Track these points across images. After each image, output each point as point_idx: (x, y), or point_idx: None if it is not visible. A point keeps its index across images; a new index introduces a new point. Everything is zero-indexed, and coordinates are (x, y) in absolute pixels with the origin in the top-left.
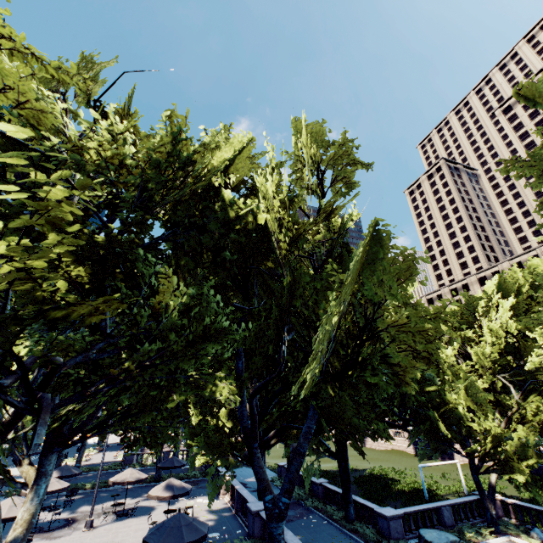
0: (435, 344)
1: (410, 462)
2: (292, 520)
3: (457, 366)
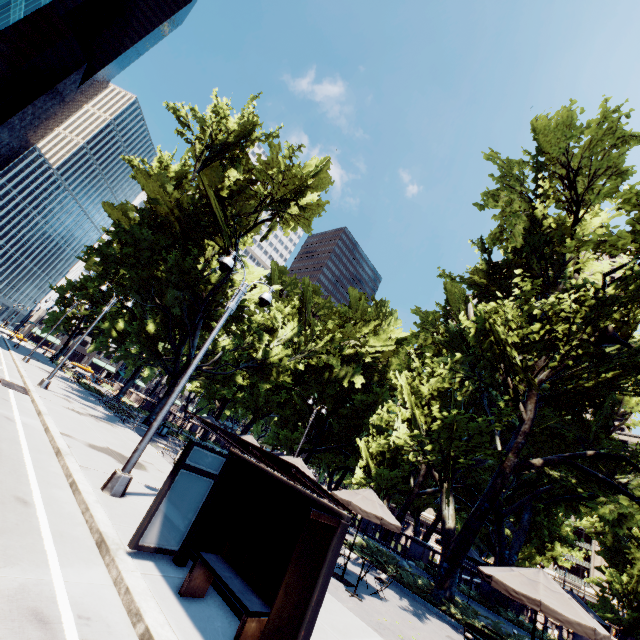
0: None
1: None
2: None
3: None
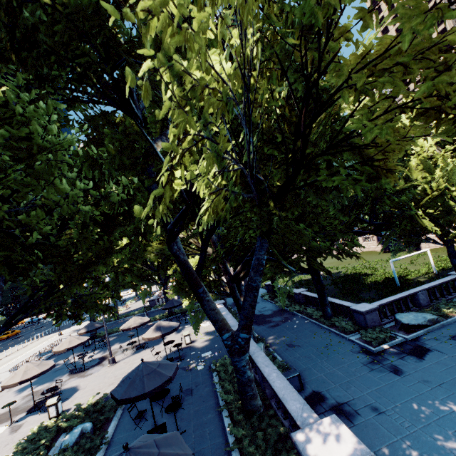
0: (452, 58)
1: (379, 258)
2: (278, 325)
3: (437, 155)
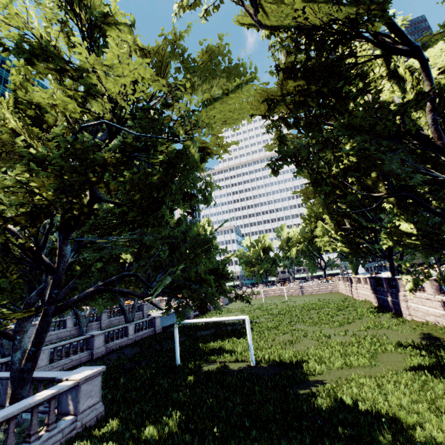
0: None
1: (341, 316)
2: None
3: None
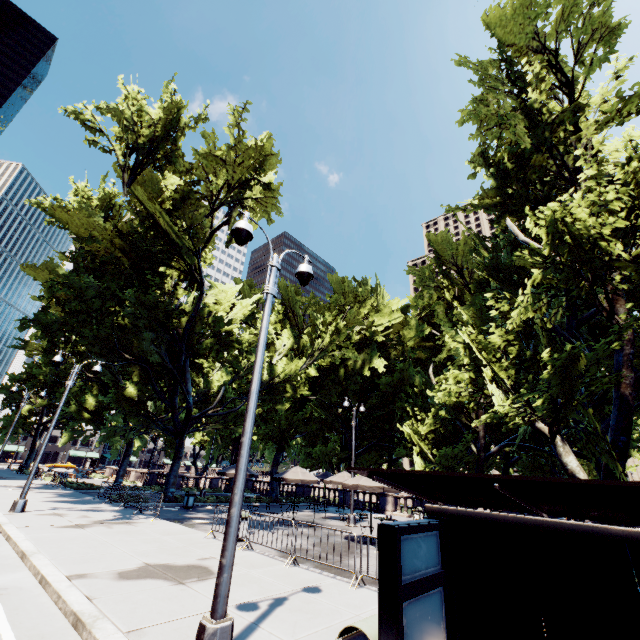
0: None
1: None
2: None
3: None
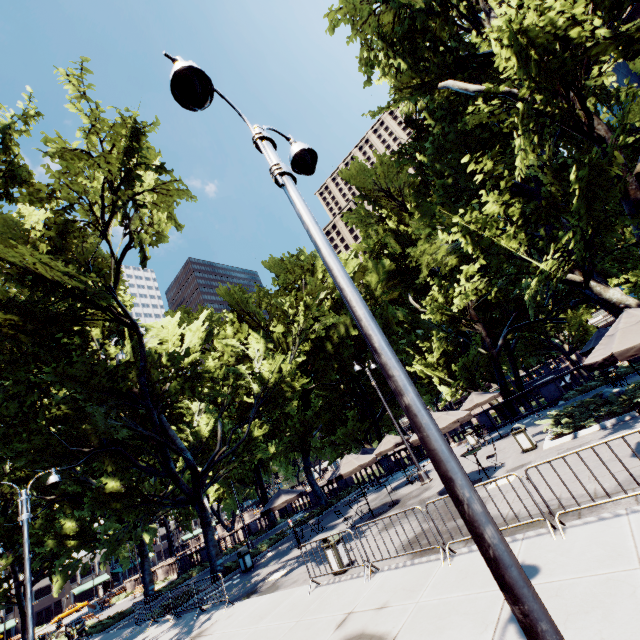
0: None
1: None
2: None
3: None
